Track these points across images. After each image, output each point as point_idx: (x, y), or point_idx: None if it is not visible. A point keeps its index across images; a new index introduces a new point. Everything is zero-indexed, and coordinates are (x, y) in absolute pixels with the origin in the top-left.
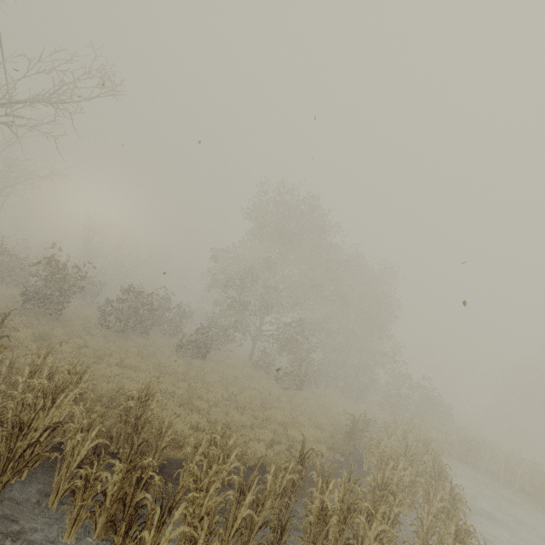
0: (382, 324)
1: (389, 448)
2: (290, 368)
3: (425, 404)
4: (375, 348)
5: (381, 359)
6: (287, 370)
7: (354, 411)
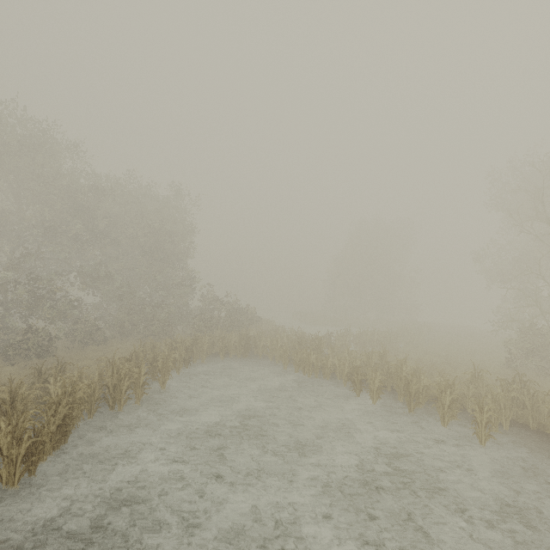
0: (173, 254)
1: (25, 394)
2: (25, 337)
3: (229, 318)
4: (172, 281)
5: (180, 290)
6: (16, 340)
7: (127, 354)
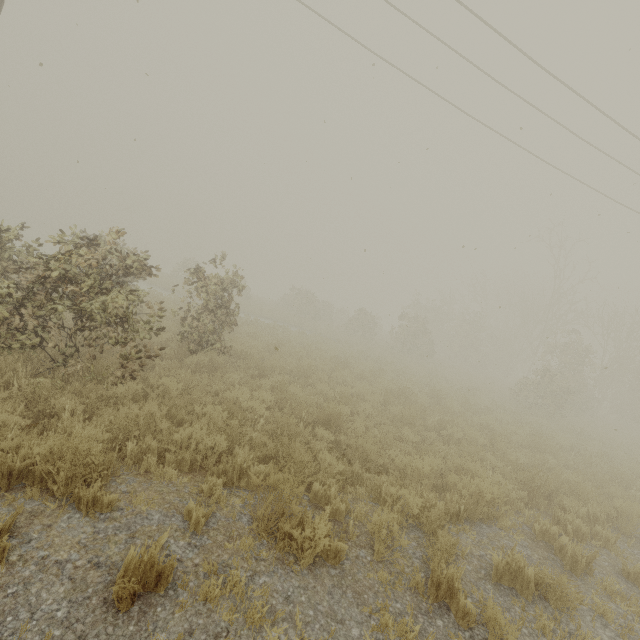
0: None
1: None
2: None
3: None
4: None
5: None
6: None
7: None
